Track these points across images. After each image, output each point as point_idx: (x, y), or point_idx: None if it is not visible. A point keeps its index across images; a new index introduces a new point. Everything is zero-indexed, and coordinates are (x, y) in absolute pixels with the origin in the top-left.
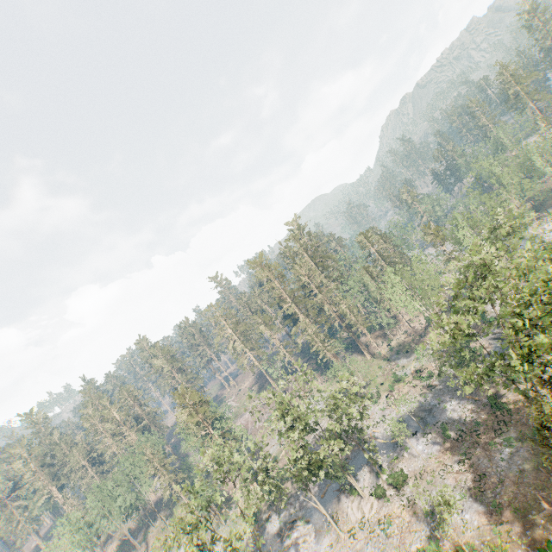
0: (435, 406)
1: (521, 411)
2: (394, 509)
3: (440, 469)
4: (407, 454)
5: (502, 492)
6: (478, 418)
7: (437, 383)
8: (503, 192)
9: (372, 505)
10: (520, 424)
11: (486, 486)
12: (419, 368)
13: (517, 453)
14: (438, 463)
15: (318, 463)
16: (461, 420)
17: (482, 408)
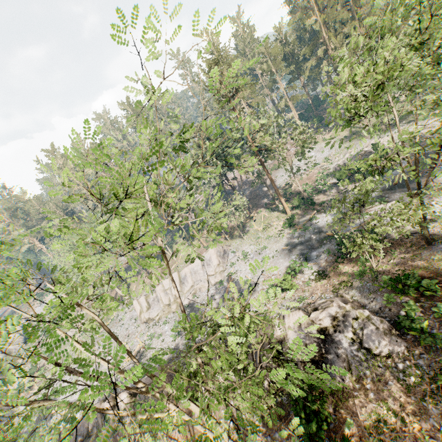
0: None
1: None
2: None
3: None
4: None
5: None
6: None
7: None
8: None
9: None
10: None
11: None
12: None
13: None
14: None
15: None
16: None
17: None
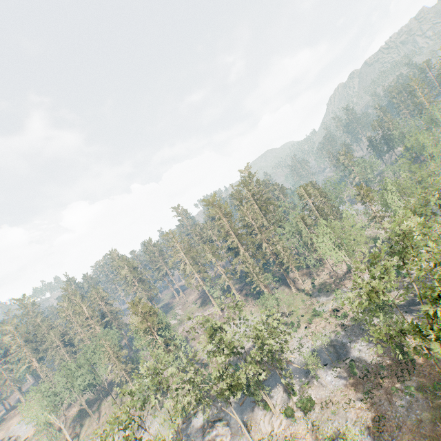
0: (346, 344)
1: (424, 364)
2: (300, 429)
3: (344, 402)
4: (317, 382)
5: (398, 437)
6: (383, 362)
7: (350, 323)
8: (432, 165)
9: (281, 422)
10: (422, 376)
11: (384, 428)
12: (336, 308)
13: (417, 402)
14: (343, 396)
15: (239, 387)
16: (367, 361)
17: (388, 354)
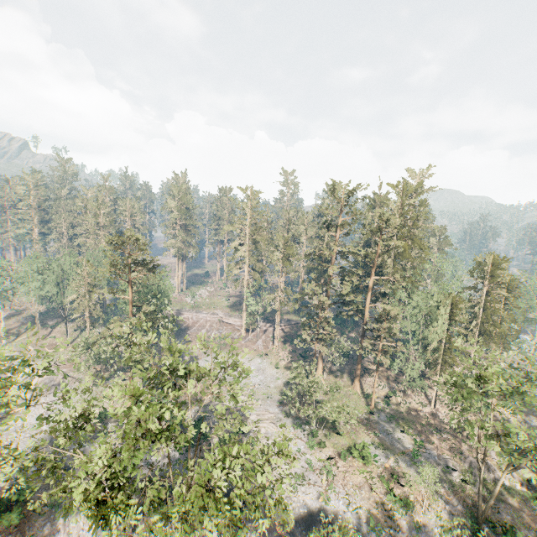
0: None
1: None
2: None
3: None
4: None
5: None
6: None
7: (407, 528)
8: None
9: None
10: None
11: None
12: (399, 472)
13: None
14: None
15: None
16: None
17: None
